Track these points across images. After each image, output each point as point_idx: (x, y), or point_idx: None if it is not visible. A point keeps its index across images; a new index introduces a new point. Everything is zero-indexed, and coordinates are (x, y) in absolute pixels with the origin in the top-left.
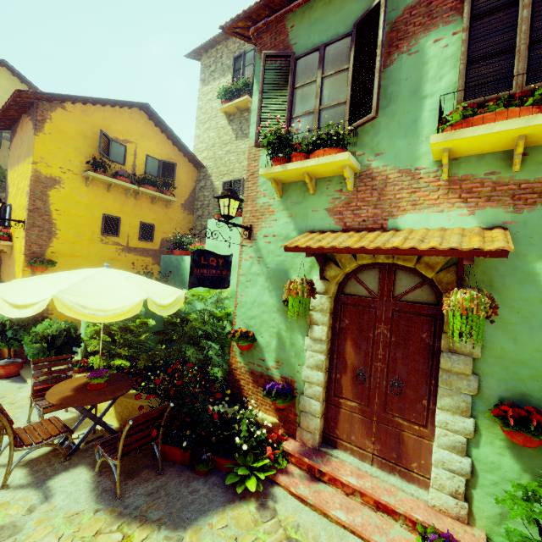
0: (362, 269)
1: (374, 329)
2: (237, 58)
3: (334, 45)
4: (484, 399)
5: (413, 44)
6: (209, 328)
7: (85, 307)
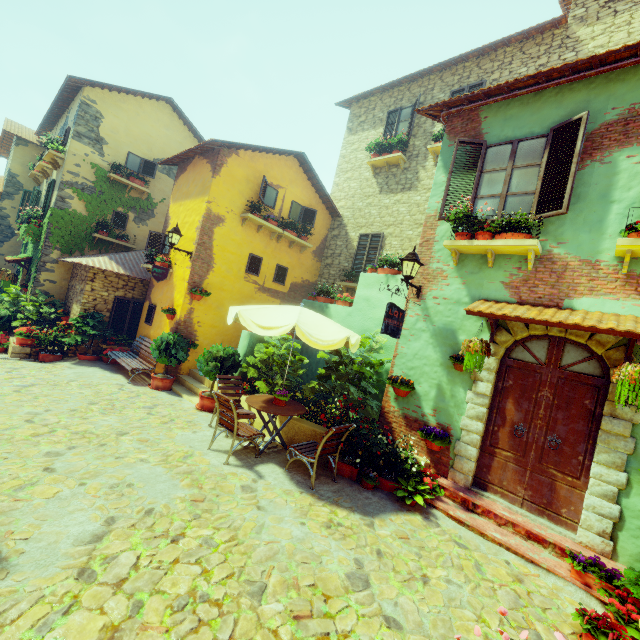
0: (532, 339)
1: (538, 392)
2: (392, 113)
3: (528, 142)
4: (639, 458)
5: (607, 155)
6: (367, 372)
7: (311, 336)
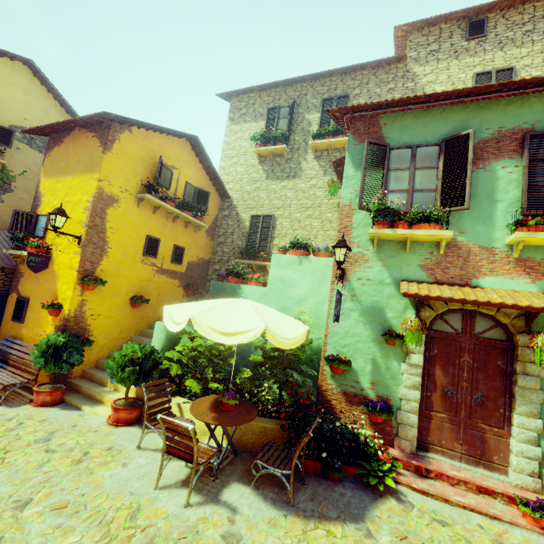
0: (448, 312)
1: (459, 358)
2: (271, 110)
3: (425, 148)
4: None
5: (487, 165)
6: (303, 354)
7: (278, 336)
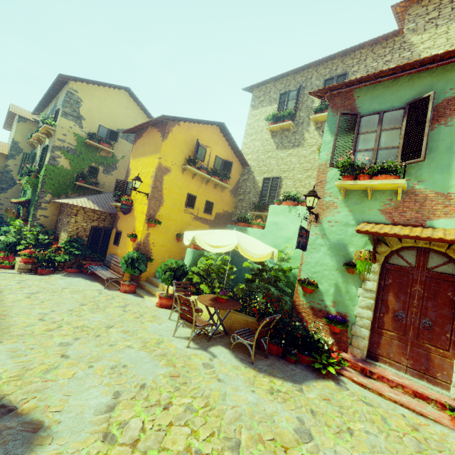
0: (403, 249)
1: (411, 287)
2: (283, 94)
3: (391, 112)
4: None
5: (449, 121)
6: (282, 276)
7: (248, 251)
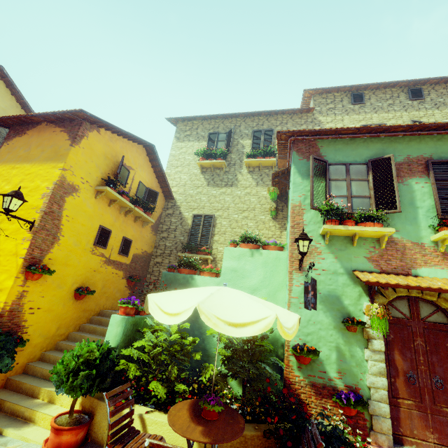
0: (395, 299)
1: (413, 341)
2: (212, 134)
3: (355, 166)
4: None
5: (404, 180)
6: (269, 344)
7: (283, 326)
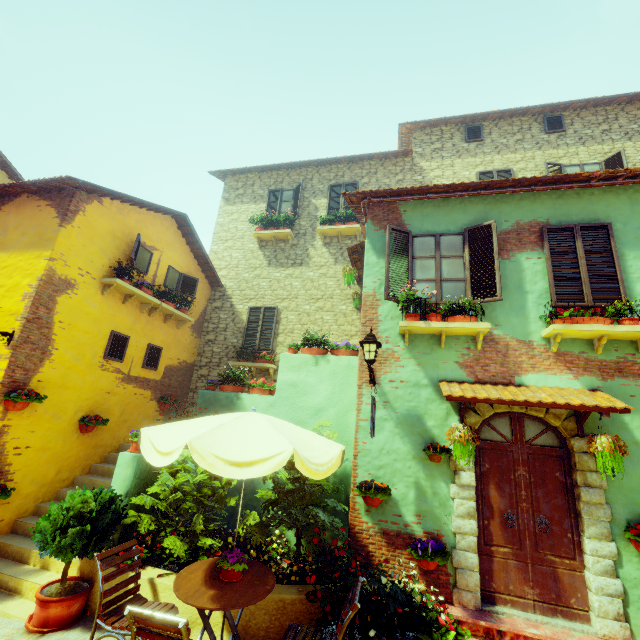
0: (494, 417)
1: (514, 472)
2: (273, 192)
3: (448, 237)
4: (617, 523)
5: (511, 255)
6: (328, 482)
7: (309, 462)
